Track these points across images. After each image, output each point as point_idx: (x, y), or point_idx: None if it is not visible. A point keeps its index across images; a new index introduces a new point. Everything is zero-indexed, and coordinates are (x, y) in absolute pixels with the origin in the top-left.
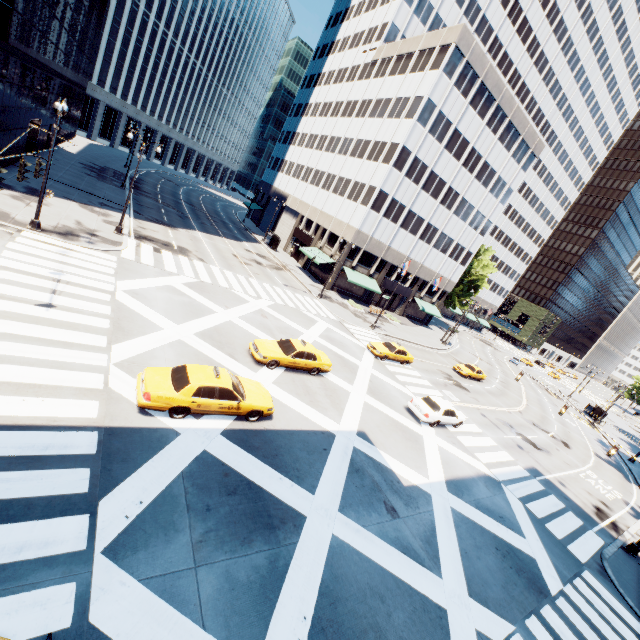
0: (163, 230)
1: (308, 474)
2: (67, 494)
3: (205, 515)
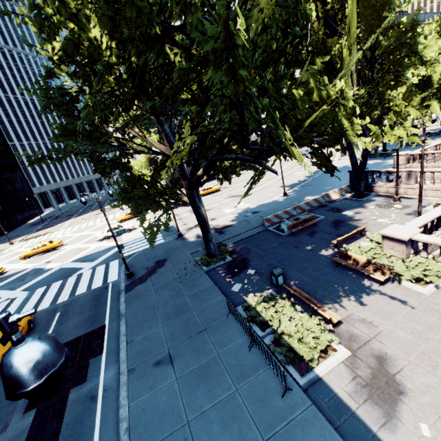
0: (45, 230)
1: None
2: None
3: None
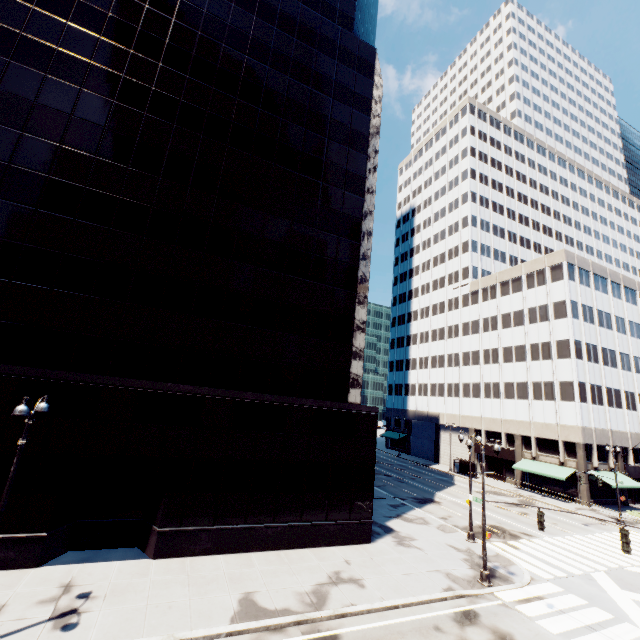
0: (444, 510)
1: None
2: None
3: None
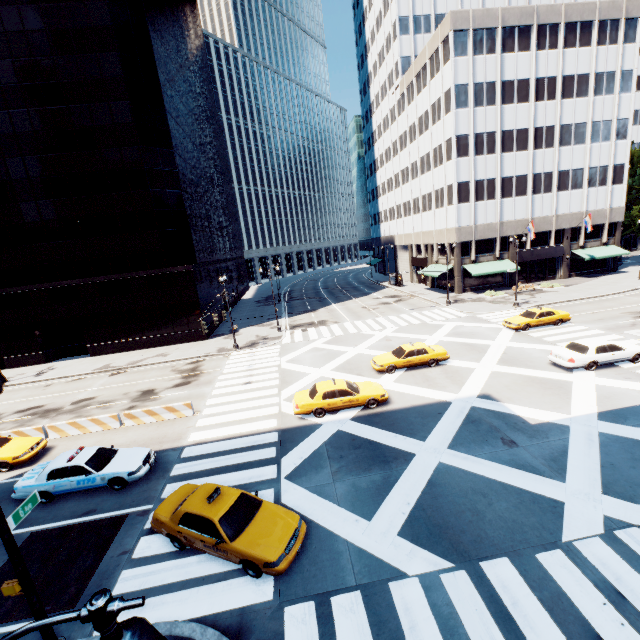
0: (307, 316)
1: (420, 431)
2: (266, 458)
3: (339, 460)
